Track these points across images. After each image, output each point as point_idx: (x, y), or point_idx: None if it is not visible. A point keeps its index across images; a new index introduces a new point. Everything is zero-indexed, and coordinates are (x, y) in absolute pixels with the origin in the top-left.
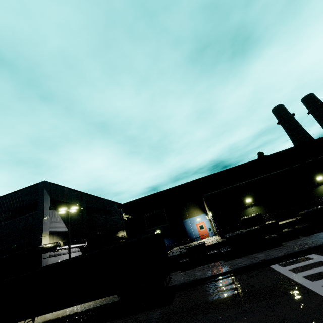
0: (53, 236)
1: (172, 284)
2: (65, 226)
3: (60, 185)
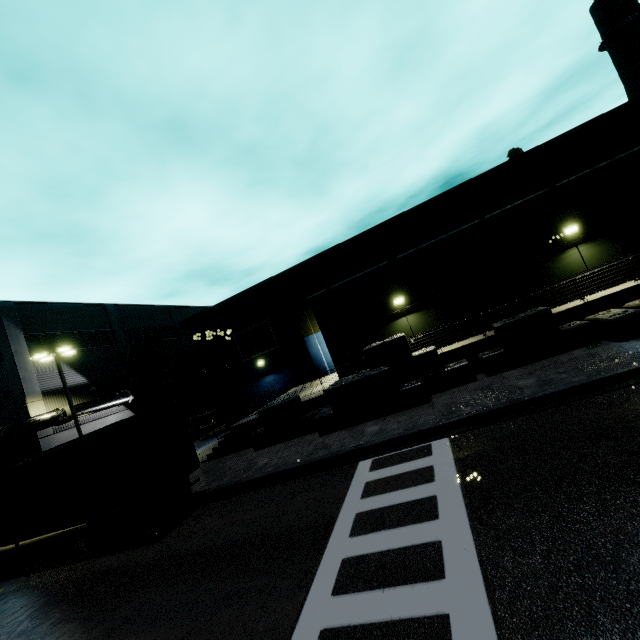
0: (56, 398)
1: (206, 488)
2: (79, 376)
3: (43, 302)
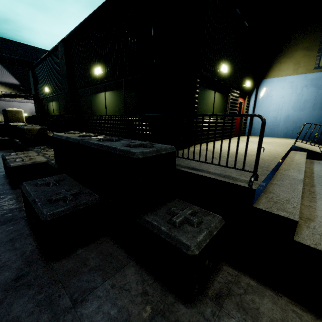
0: (1, 86)
1: None
2: (16, 80)
3: None
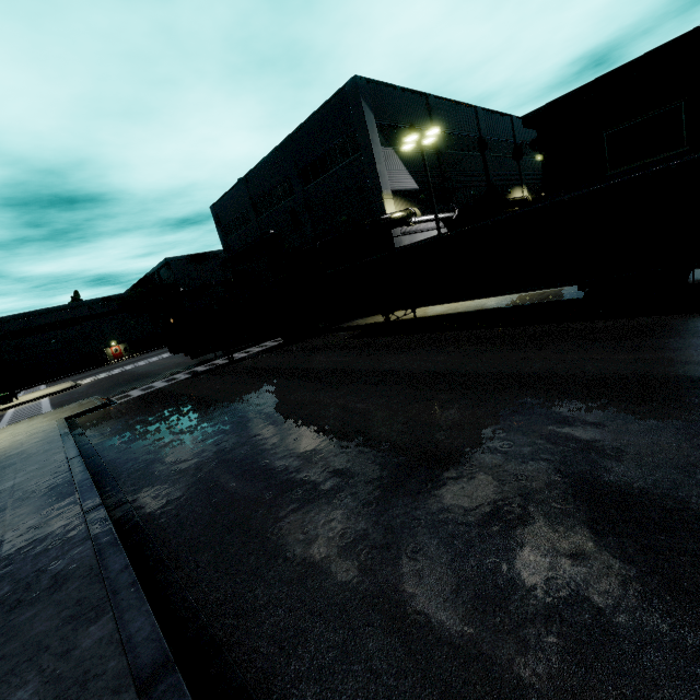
0: (398, 200)
1: None
2: (412, 181)
3: (385, 83)
